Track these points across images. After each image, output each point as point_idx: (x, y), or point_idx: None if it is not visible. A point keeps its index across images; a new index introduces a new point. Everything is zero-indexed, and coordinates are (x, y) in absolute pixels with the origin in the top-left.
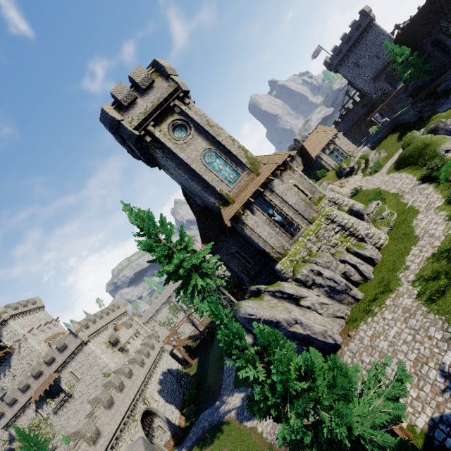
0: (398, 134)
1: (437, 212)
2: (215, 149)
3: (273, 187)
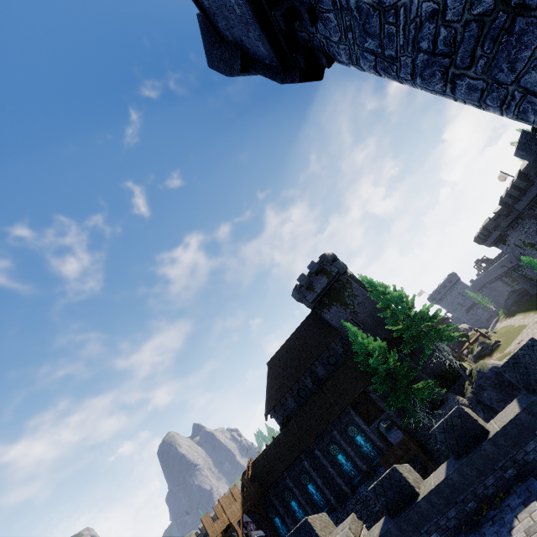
0: None
1: None
2: None
3: None
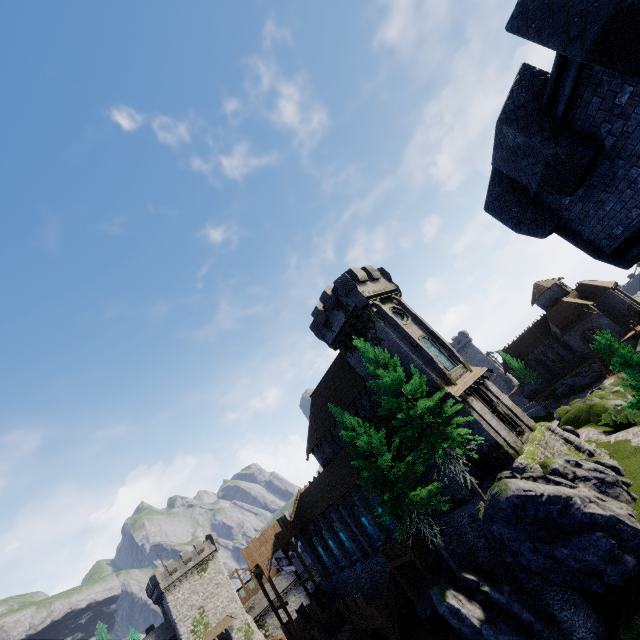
0: None
1: None
2: (430, 338)
3: (487, 385)
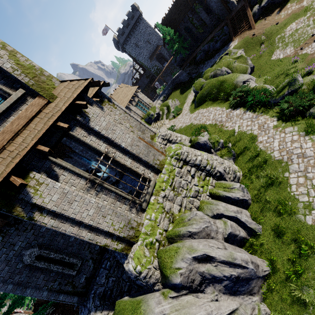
0: (179, 89)
1: (283, 130)
2: None
3: (87, 121)
